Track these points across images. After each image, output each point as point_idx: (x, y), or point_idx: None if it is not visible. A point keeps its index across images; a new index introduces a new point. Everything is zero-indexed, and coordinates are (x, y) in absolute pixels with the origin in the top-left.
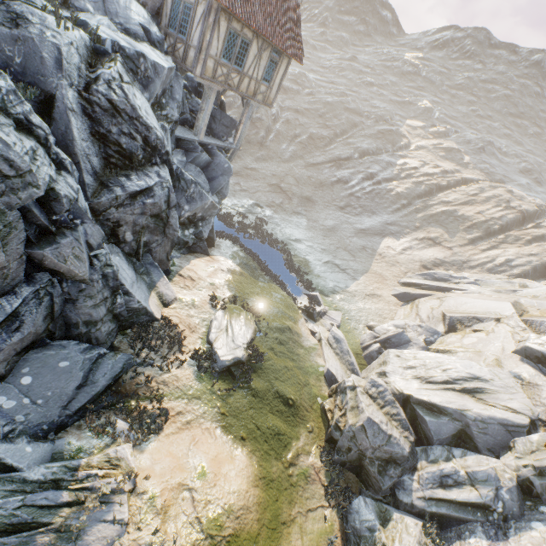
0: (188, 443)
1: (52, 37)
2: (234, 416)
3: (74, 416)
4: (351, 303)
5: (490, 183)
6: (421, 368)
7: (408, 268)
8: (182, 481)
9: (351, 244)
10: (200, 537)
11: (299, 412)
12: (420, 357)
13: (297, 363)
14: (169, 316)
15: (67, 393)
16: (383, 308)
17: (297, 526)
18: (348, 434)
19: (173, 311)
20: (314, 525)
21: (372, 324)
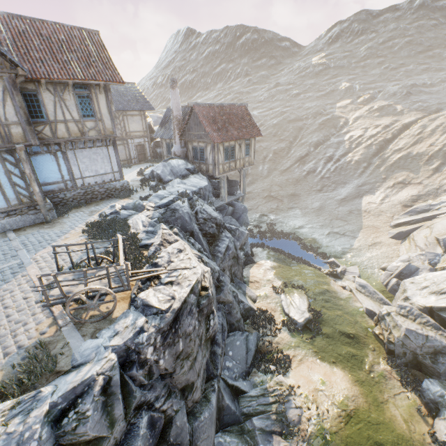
0: (307, 369)
1: (185, 210)
2: (322, 351)
3: (250, 368)
4: (361, 256)
5: (428, 118)
6: (432, 285)
7: (392, 212)
8: (315, 387)
9: (339, 213)
10: (339, 410)
11: (360, 340)
12: (428, 278)
13: (343, 310)
14: (259, 307)
15: (244, 356)
16: (387, 250)
17: (391, 403)
18: (398, 344)
19: (259, 304)
20: (402, 402)
21: (383, 266)
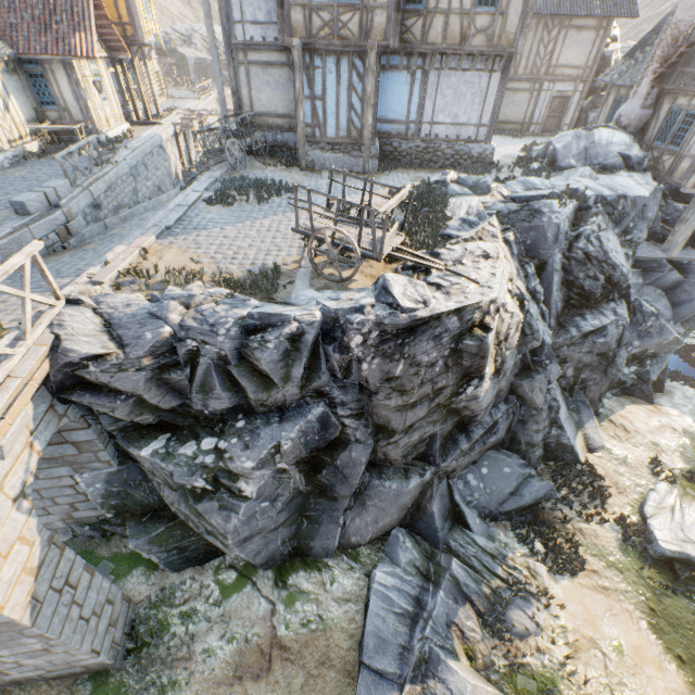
0: (603, 608)
1: (555, 219)
2: (668, 623)
3: (502, 515)
4: None
5: None
6: None
7: None
8: (594, 638)
9: None
10: None
11: None
12: None
13: None
14: (592, 463)
15: (503, 494)
16: None
17: None
18: None
19: (597, 460)
20: None
21: None
